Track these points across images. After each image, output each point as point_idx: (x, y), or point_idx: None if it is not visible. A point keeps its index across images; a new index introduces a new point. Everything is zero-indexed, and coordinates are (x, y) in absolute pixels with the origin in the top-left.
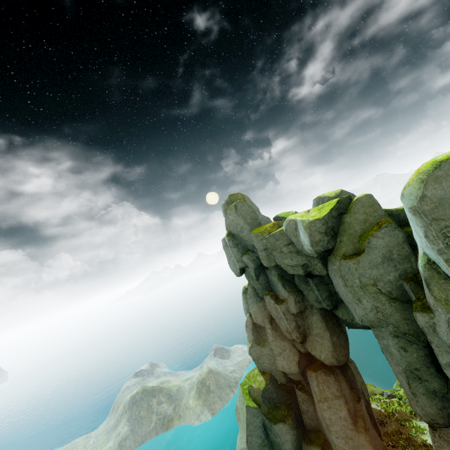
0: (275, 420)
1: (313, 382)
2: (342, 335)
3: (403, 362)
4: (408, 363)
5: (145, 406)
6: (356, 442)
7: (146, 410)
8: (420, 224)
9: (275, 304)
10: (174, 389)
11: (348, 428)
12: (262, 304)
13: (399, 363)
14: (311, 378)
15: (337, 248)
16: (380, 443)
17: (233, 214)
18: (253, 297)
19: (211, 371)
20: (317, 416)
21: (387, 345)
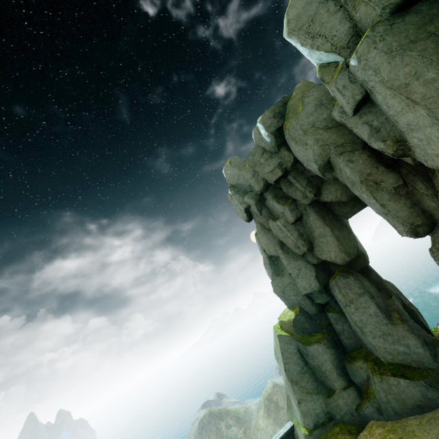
0: (310, 343)
1: (335, 291)
2: (343, 228)
3: (356, 174)
4: (359, 173)
5: (214, 430)
6: (395, 336)
7: (215, 434)
8: (296, 40)
9: (276, 223)
10: (241, 411)
11: (382, 324)
12: (270, 234)
13: (360, 185)
14: (333, 288)
15: (285, 123)
16: (426, 335)
17: (229, 168)
18: (261, 231)
19: (277, 385)
20: (354, 332)
21: (345, 174)
